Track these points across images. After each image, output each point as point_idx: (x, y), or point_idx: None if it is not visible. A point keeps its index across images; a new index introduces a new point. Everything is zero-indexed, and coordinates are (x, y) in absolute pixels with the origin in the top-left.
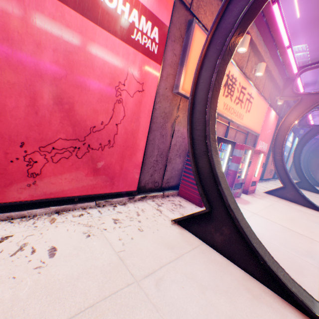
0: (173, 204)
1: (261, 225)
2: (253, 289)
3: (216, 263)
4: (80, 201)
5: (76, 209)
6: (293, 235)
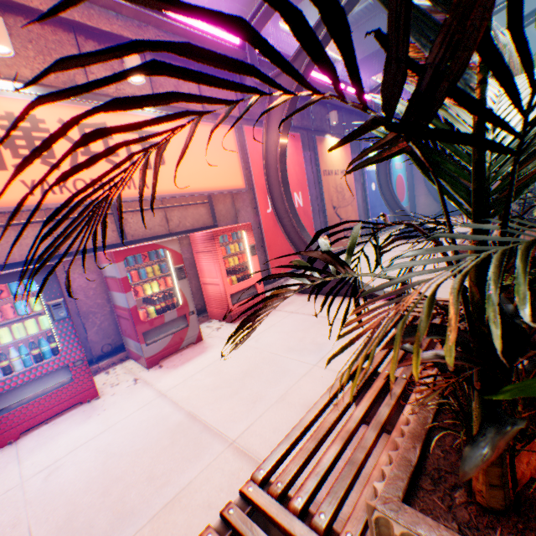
0: None
1: (116, 443)
2: None
3: None
4: None
5: None
6: (171, 447)
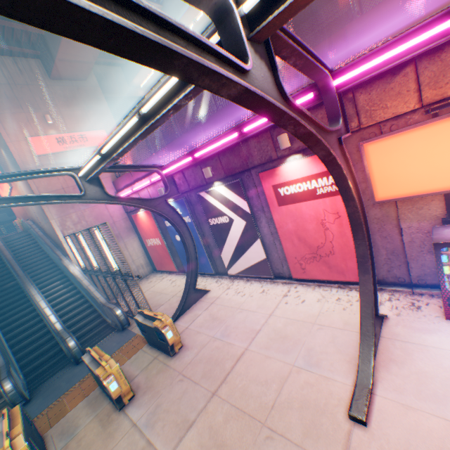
0: (409, 303)
1: None
2: (354, 361)
3: (356, 343)
4: (329, 282)
5: (326, 286)
6: None
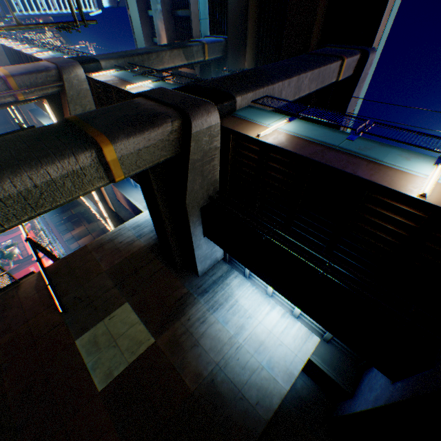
0: None
1: None
2: None
3: None
4: None
5: None
6: None
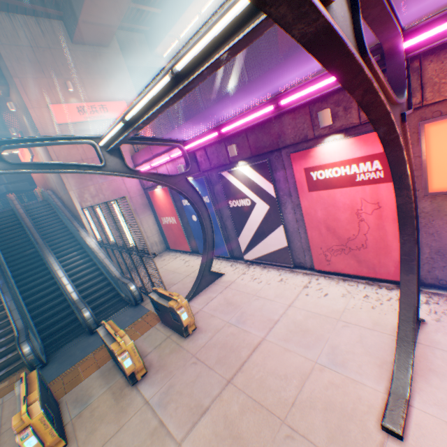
0: None
1: None
2: (386, 366)
3: (388, 347)
4: (355, 277)
5: (352, 281)
6: None
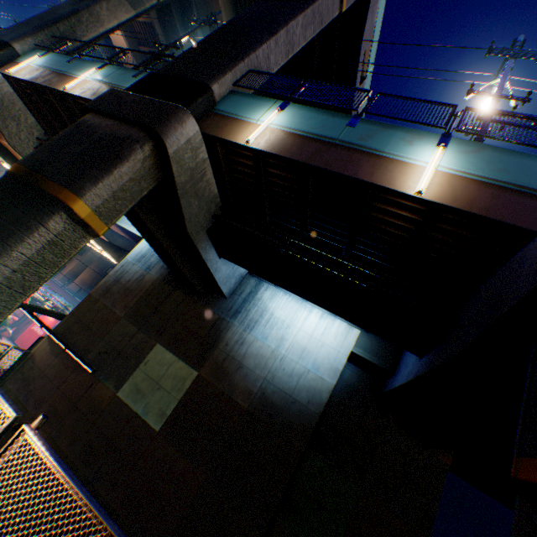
0: None
1: None
2: None
3: None
4: None
5: None
6: None
